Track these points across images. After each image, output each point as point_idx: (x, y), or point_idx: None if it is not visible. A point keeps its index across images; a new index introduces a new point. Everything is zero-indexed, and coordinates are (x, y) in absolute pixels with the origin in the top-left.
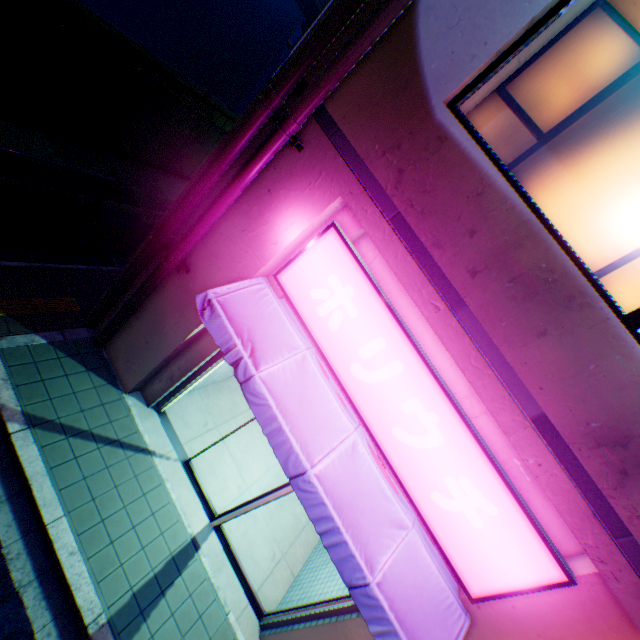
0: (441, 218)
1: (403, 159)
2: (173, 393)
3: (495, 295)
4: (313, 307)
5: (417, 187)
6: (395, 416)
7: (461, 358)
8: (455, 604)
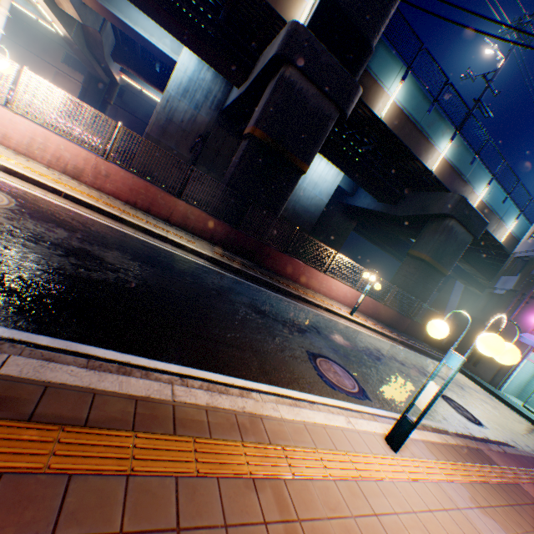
0: None
1: None
2: (504, 380)
3: None
4: None
5: None
6: None
7: None
8: None
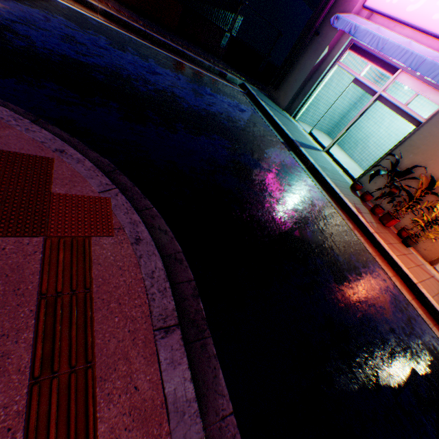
0: None
1: None
2: (303, 104)
3: None
4: (383, 2)
5: None
6: (432, 11)
7: None
8: None
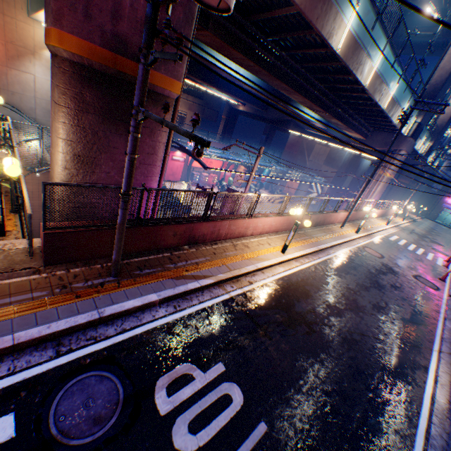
0: None
1: None
2: (436, 217)
3: None
4: (450, 203)
5: None
6: None
7: None
8: None
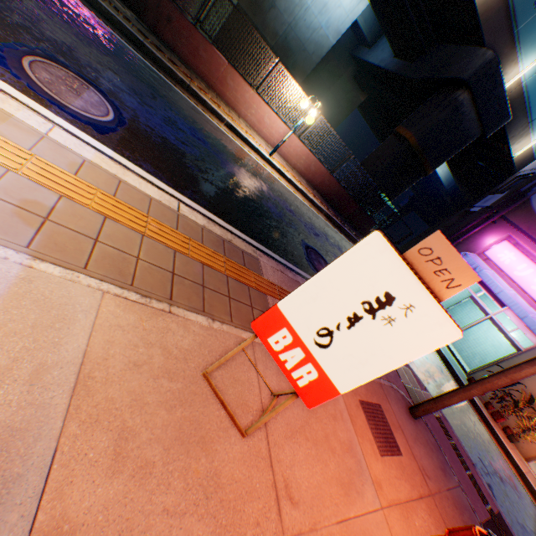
0: None
1: (528, 224)
2: None
3: None
4: (497, 259)
5: (533, 230)
6: (530, 283)
7: None
8: None
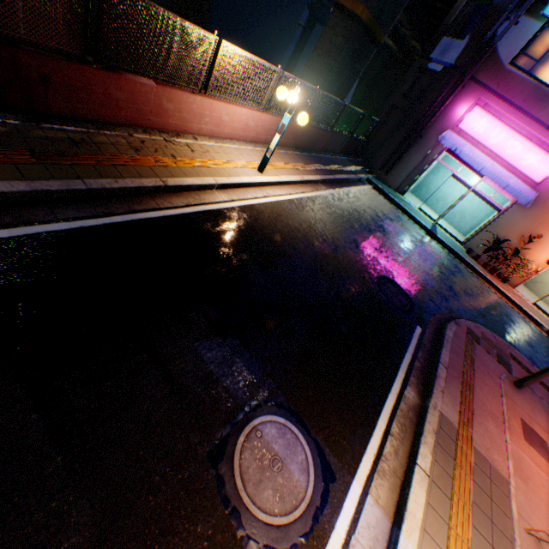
0: (511, 92)
1: (497, 81)
2: (410, 186)
3: (529, 104)
4: (472, 130)
5: (502, 86)
6: (505, 148)
7: (523, 123)
8: (532, 191)
